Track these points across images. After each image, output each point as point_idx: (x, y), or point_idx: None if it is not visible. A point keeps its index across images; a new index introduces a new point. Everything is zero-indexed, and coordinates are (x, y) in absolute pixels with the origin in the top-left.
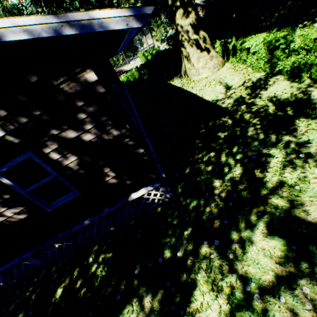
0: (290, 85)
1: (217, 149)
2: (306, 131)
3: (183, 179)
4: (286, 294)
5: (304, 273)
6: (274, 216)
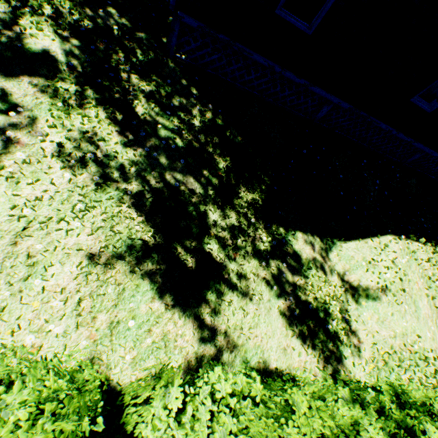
0: (255, 350)
1: (197, 131)
2: (121, 211)
3: (184, 78)
4: (3, 17)
5: (0, 34)
6: (58, 71)
